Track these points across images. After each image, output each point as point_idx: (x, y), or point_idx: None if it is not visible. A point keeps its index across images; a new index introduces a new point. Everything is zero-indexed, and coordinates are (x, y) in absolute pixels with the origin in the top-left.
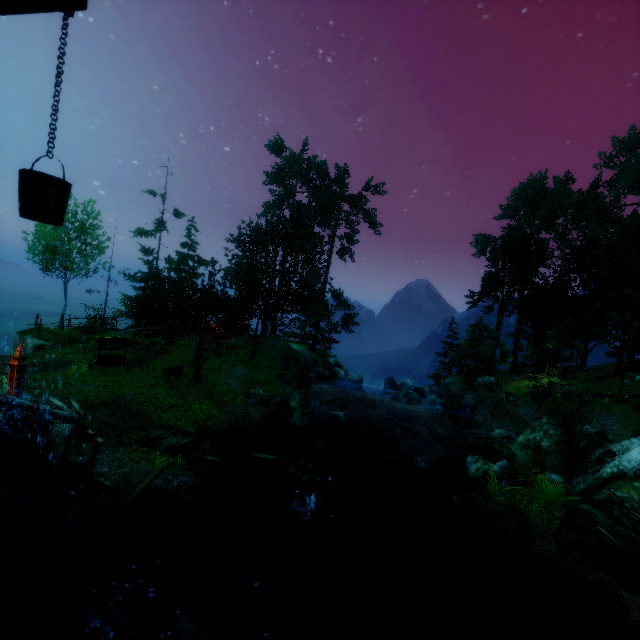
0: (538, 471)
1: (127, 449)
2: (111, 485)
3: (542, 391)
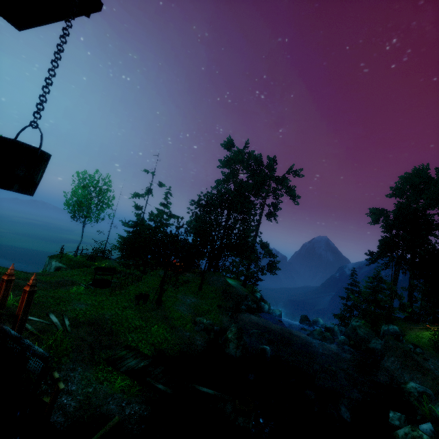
0: None
1: (95, 367)
2: (75, 406)
3: None
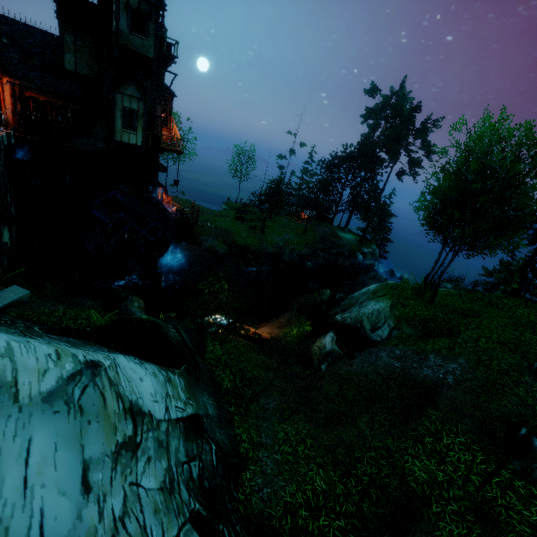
0: None
1: (218, 241)
2: (208, 246)
3: None
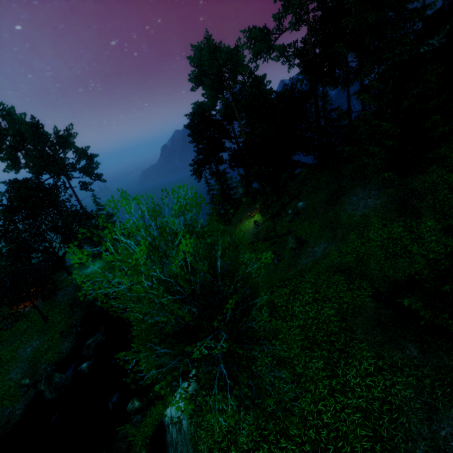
0: (172, 380)
1: None
2: None
3: None
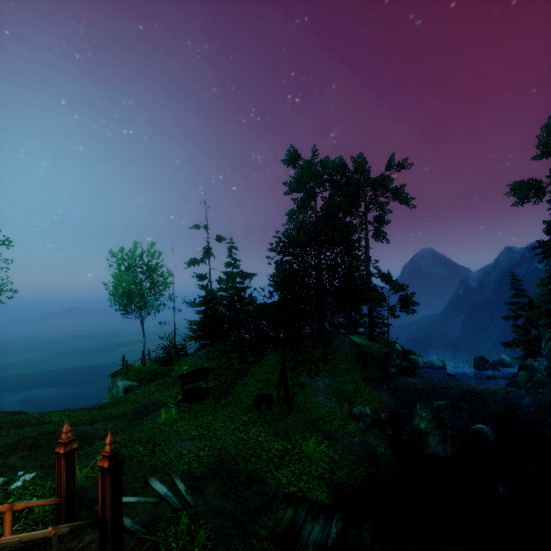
0: None
1: None
2: None
3: None
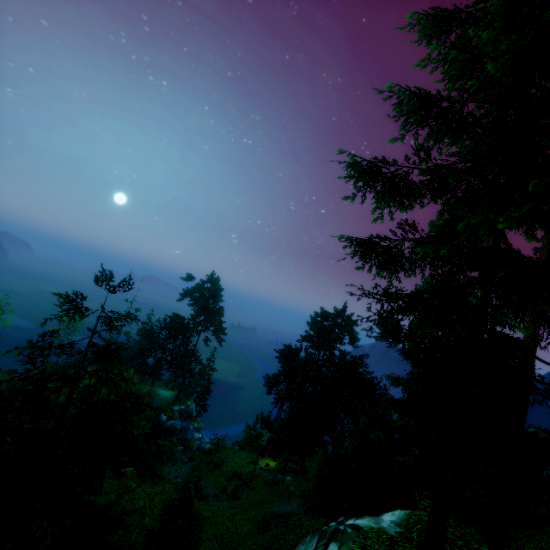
0: None
1: None
2: None
3: (213, 463)
